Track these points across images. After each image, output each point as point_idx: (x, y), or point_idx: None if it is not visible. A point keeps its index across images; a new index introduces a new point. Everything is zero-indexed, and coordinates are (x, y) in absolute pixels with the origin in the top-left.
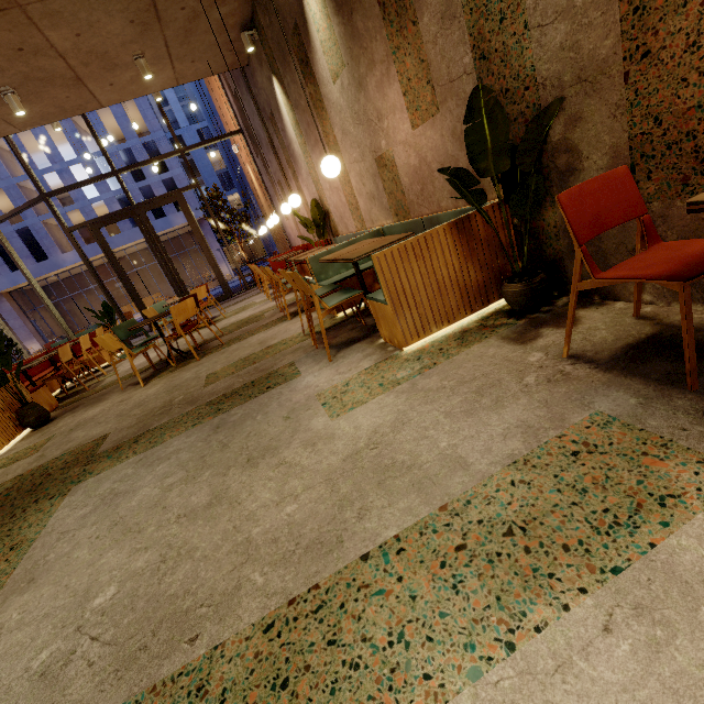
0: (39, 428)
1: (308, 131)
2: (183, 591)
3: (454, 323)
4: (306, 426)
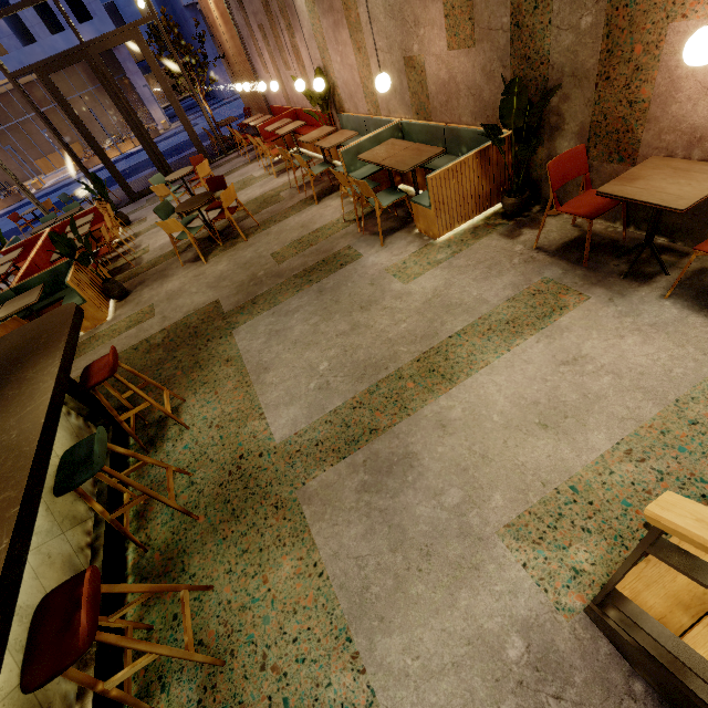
0: (122, 299)
1: None
2: (367, 358)
3: (468, 221)
4: (389, 288)
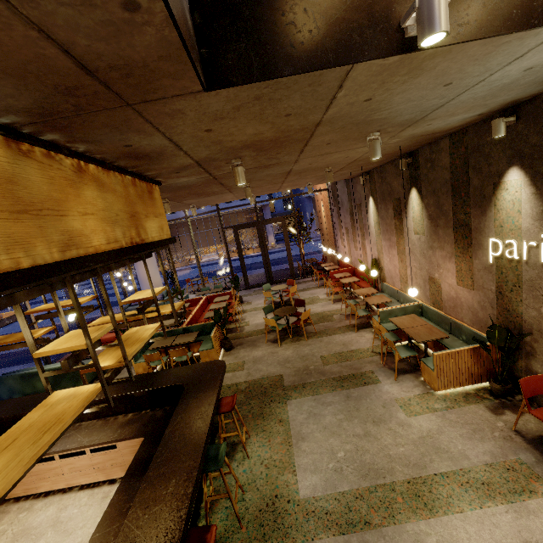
0: (228, 351)
1: (385, 232)
2: (372, 462)
3: (462, 386)
4: (395, 415)
